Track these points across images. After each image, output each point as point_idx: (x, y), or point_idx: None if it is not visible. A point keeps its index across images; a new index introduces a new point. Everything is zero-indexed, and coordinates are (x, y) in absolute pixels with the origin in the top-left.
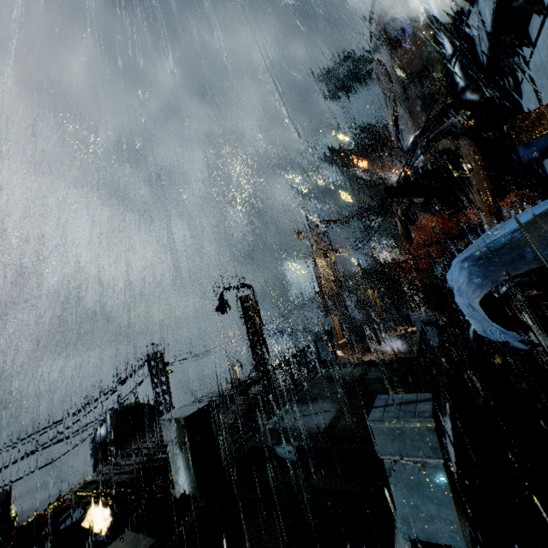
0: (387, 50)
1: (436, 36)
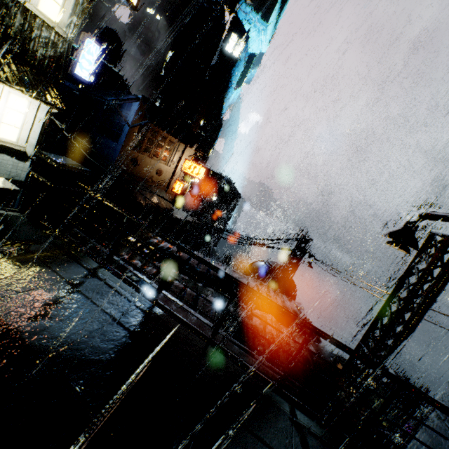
0: None
1: None
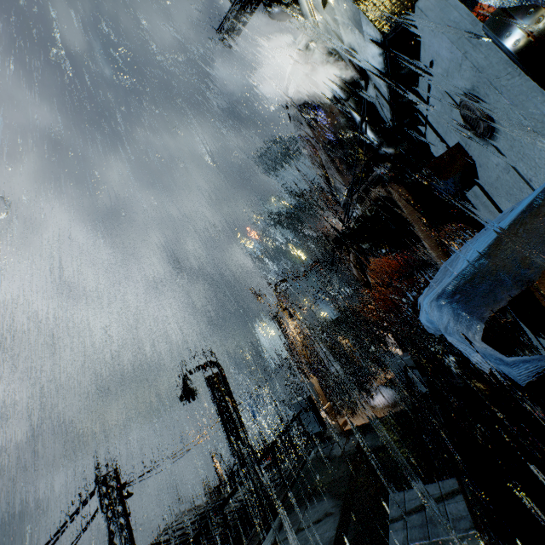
0: (306, 126)
1: (344, 108)
